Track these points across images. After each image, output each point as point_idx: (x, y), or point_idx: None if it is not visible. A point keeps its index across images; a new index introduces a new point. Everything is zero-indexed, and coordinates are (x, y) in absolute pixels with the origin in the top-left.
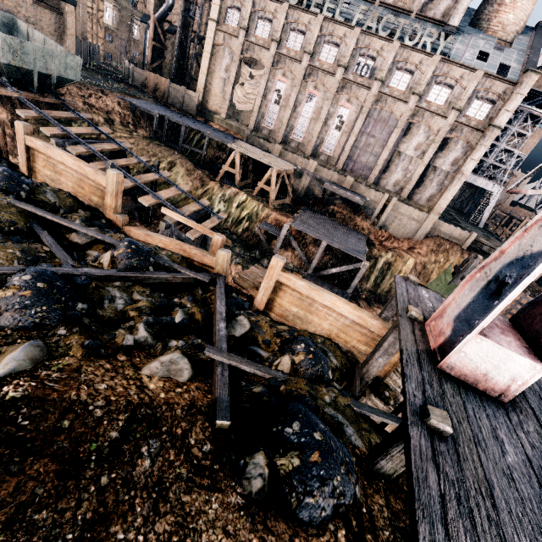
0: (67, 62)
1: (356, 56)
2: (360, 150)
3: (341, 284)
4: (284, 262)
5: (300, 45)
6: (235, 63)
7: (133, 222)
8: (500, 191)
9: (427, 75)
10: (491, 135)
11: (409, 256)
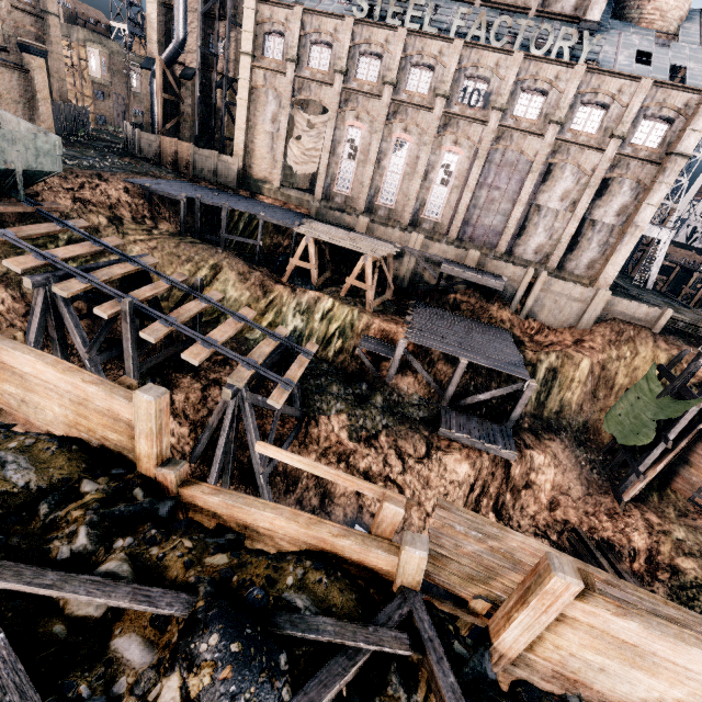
0: (37, 146)
1: (461, 79)
2: (480, 209)
3: (492, 412)
4: (582, 583)
5: (376, 73)
6: (284, 109)
7: (172, 373)
8: (669, 237)
9: (568, 94)
10: (674, 168)
11: (580, 355)
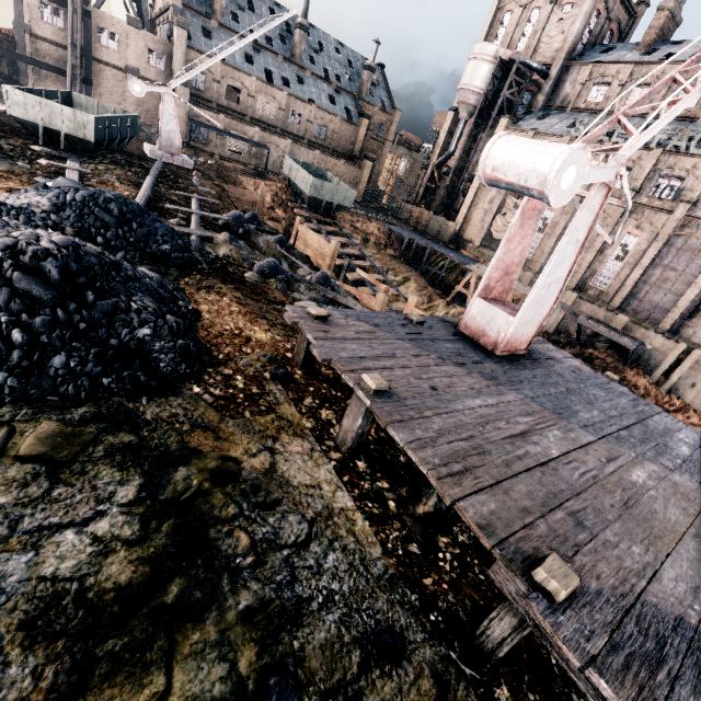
0: (346, 194)
1: (655, 178)
2: (650, 286)
3: None
4: (417, 299)
5: None
6: (500, 195)
7: None
8: None
9: None
10: None
11: None
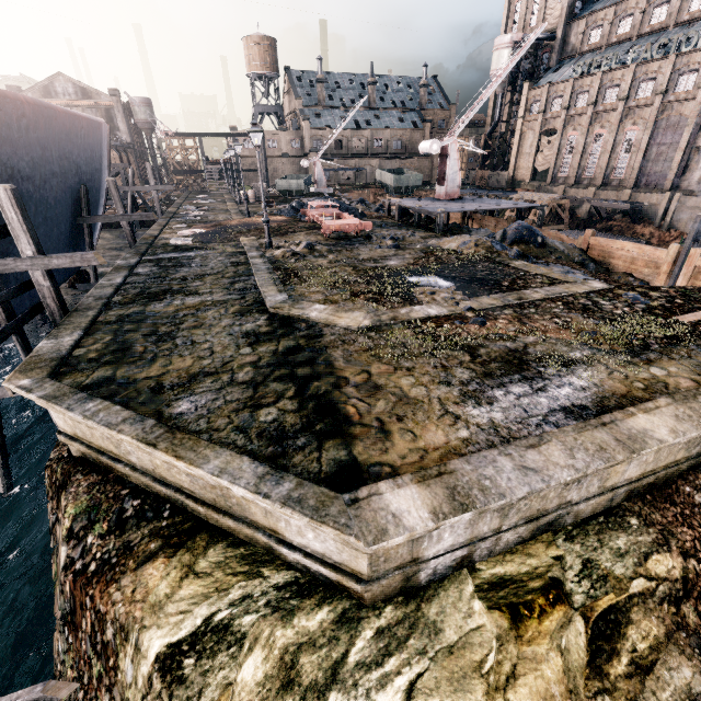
0: (416, 178)
1: (636, 85)
2: (652, 162)
3: None
4: None
5: (586, 101)
6: (535, 138)
7: None
8: None
9: None
10: None
11: None
